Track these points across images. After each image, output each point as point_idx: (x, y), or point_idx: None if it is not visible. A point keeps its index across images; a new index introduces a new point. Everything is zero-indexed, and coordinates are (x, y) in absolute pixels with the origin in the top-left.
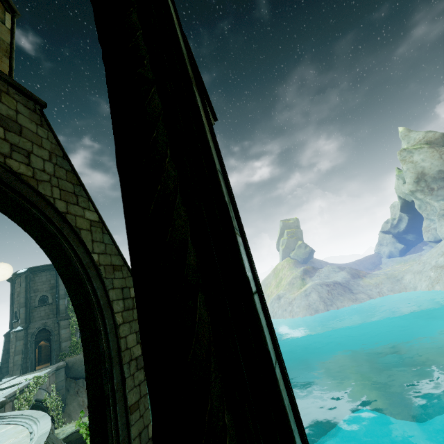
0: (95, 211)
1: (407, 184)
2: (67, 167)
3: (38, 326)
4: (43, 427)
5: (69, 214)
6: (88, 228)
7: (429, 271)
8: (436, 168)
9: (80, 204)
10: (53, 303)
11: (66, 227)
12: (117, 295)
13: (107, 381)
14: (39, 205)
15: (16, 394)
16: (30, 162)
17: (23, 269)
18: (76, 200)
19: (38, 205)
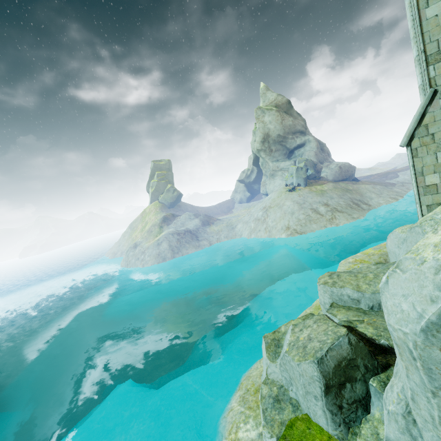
0: None
1: (257, 142)
2: None
3: None
4: None
5: None
6: None
7: (251, 222)
8: (277, 132)
9: None
10: None
11: None
12: None
13: None
14: None
15: None
16: None
17: None
18: None
19: None
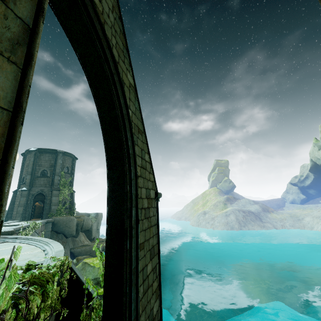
0: (132, 78)
1: None
2: (121, 28)
3: (37, 190)
4: (56, 247)
5: (119, 65)
6: (128, 87)
7: None
8: None
9: (125, 63)
10: (50, 177)
11: (116, 75)
12: (139, 152)
13: (127, 217)
14: (102, 41)
15: (20, 229)
16: (101, 1)
17: (33, 148)
18: (123, 58)
19: (102, 41)
